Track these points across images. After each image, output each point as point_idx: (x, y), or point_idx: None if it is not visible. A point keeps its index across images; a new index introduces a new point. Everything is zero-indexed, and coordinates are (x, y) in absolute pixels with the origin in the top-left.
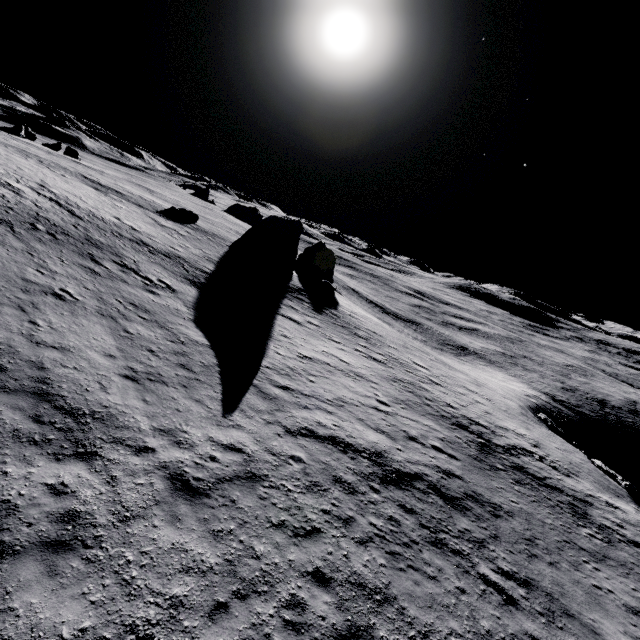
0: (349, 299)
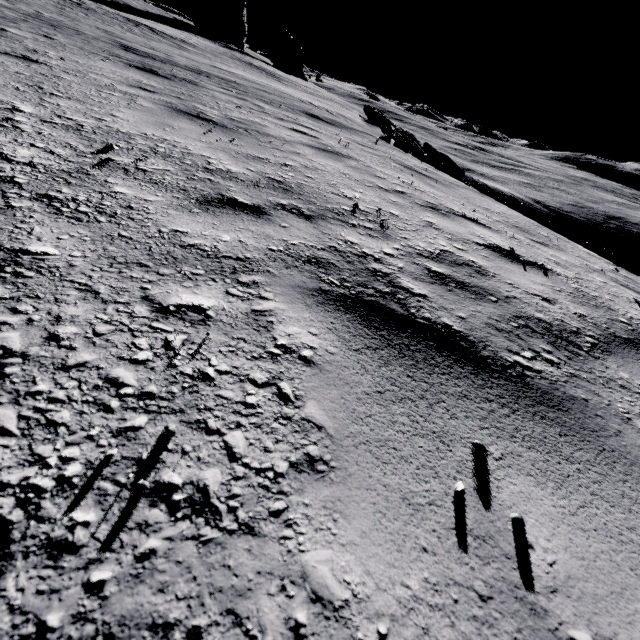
0: None
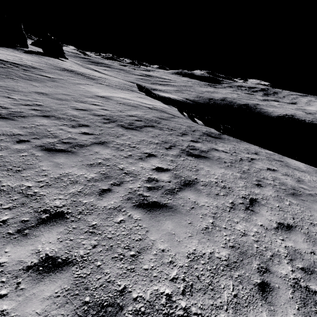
0: None
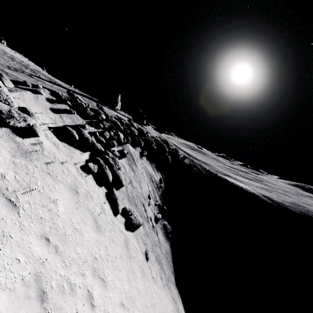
0: None
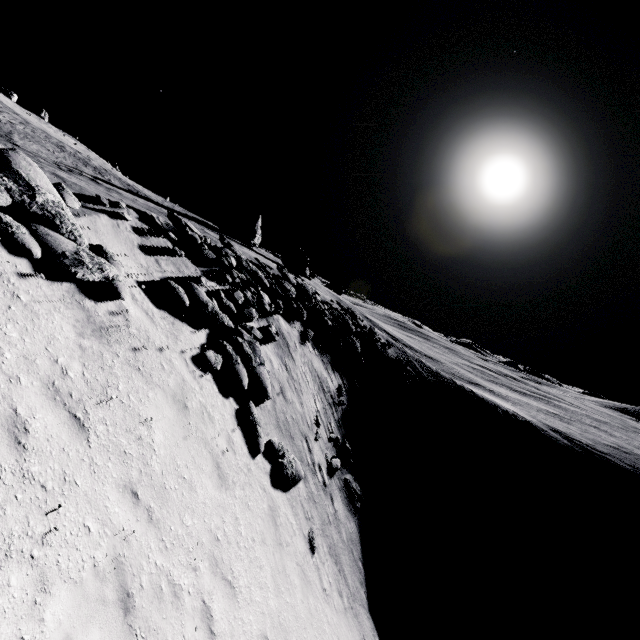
0: None
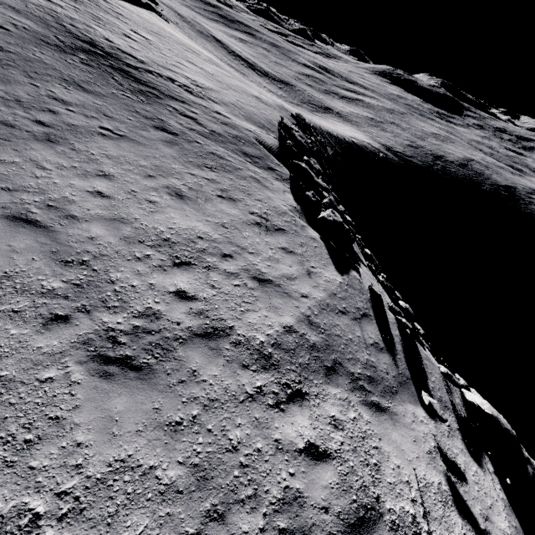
0: (185, 33)
